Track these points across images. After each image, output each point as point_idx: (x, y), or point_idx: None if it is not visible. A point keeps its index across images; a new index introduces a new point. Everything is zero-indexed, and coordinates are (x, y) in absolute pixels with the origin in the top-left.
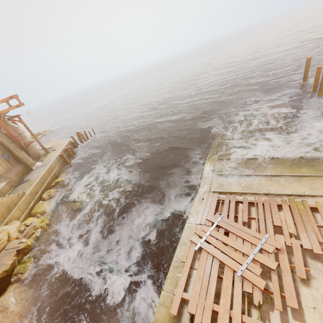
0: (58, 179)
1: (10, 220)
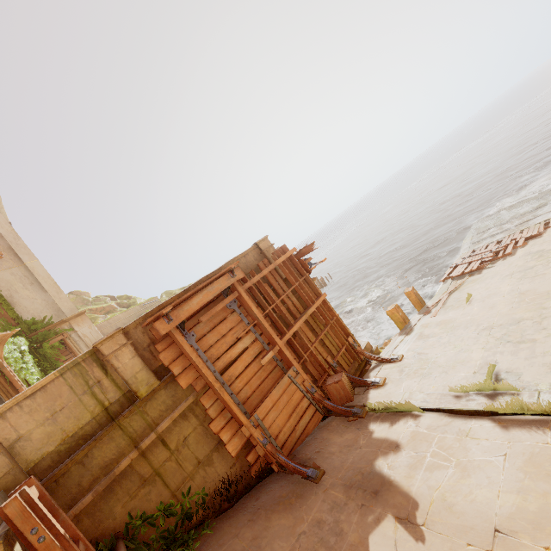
0: None
1: None
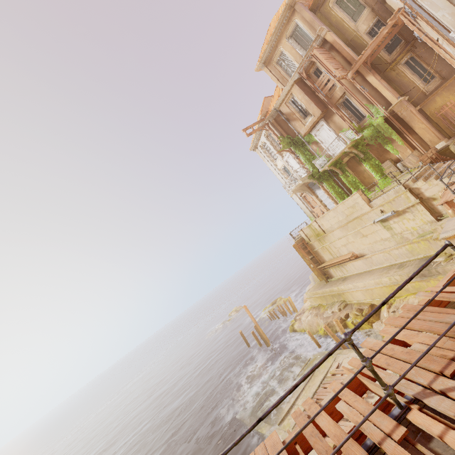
0: None
1: None
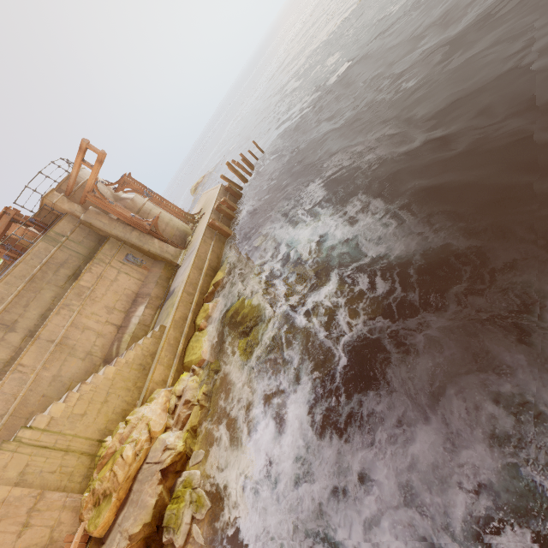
0: (218, 277)
1: (150, 390)
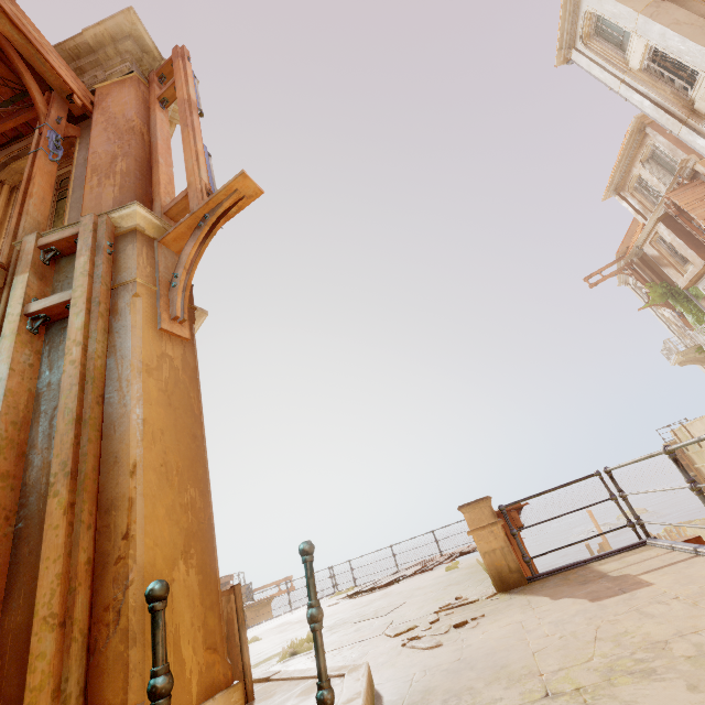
0: None
1: None
